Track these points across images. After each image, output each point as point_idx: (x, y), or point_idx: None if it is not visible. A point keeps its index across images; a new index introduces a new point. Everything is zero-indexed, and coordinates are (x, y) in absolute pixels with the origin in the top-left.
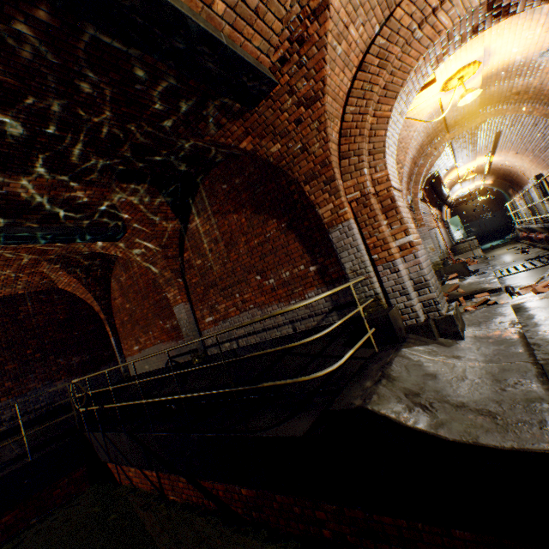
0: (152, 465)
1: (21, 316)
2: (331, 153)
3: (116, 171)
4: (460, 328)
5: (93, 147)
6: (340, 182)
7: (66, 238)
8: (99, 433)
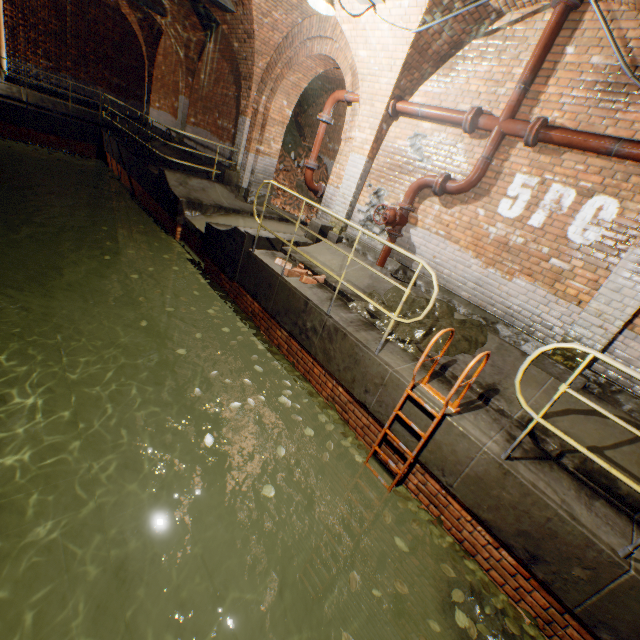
0: (121, 164)
1: (89, 17)
2: (254, 74)
3: None
4: (251, 200)
5: None
6: (254, 94)
7: None
8: (108, 135)
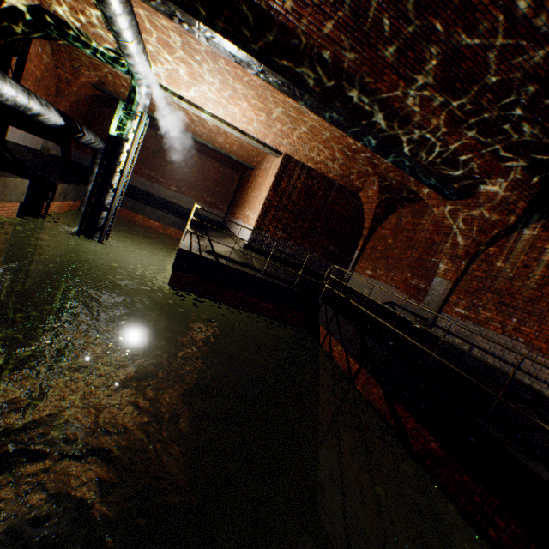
0: (361, 361)
1: (329, 198)
2: None
3: (532, 161)
4: None
5: (548, 140)
6: None
7: (425, 181)
8: (331, 309)
